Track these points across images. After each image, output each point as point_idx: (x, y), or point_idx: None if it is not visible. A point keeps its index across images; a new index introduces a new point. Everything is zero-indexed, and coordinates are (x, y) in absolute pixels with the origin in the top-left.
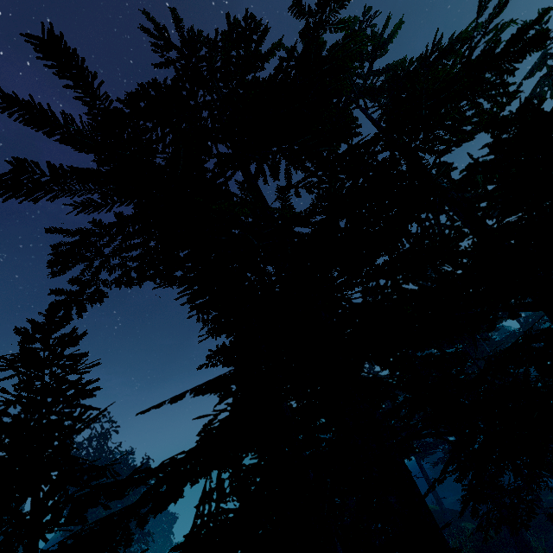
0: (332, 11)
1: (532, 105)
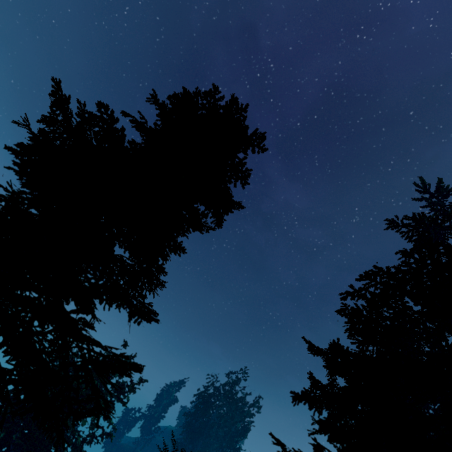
0: None
1: None
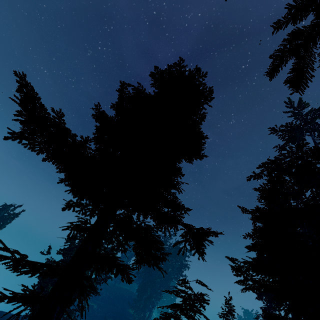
0: None
1: None
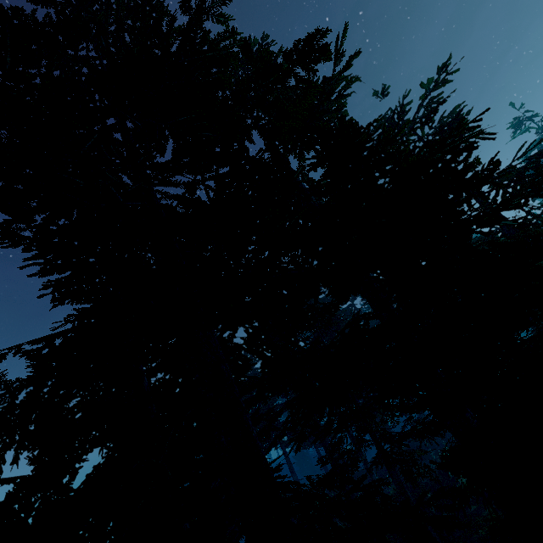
0: (215, 3)
1: (343, 119)
